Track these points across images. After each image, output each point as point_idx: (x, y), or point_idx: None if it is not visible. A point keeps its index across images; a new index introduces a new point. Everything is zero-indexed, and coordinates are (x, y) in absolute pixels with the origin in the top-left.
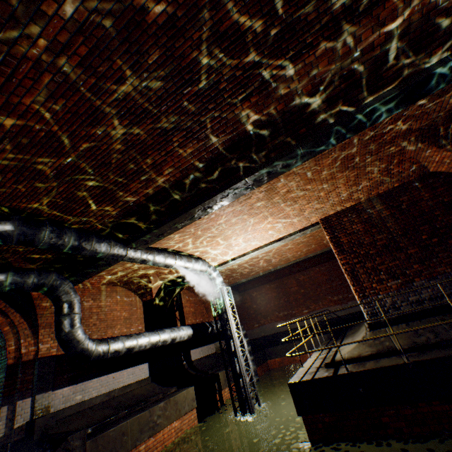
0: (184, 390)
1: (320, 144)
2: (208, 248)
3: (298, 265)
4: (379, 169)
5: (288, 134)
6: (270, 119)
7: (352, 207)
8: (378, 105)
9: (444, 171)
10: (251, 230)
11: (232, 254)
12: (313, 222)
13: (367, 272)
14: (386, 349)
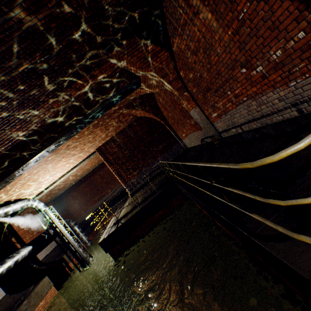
0: (41, 283)
1: (74, 132)
2: (23, 191)
3: (98, 167)
4: (116, 121)
5: (51, 133)
6: (34, 130)
7: (111, 139)
8: (95, 113)
9: (144, 116)
10: (53, 169)
11: (45, 185)
12: (93, 151)
13: (125, 171)
14: (136, 204)
